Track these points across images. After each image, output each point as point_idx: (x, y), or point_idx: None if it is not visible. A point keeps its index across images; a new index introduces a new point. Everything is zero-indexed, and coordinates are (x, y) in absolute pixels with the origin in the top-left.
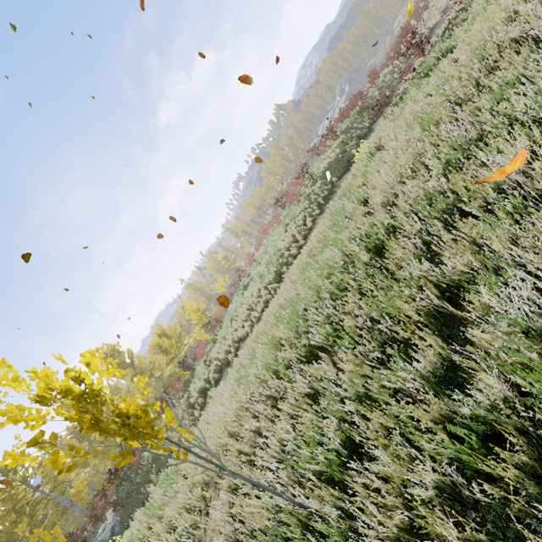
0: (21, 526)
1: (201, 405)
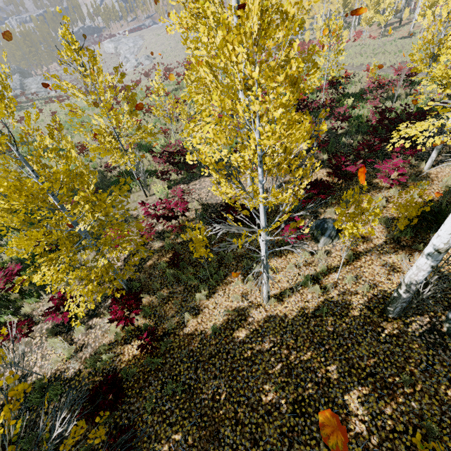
0: None
1: None
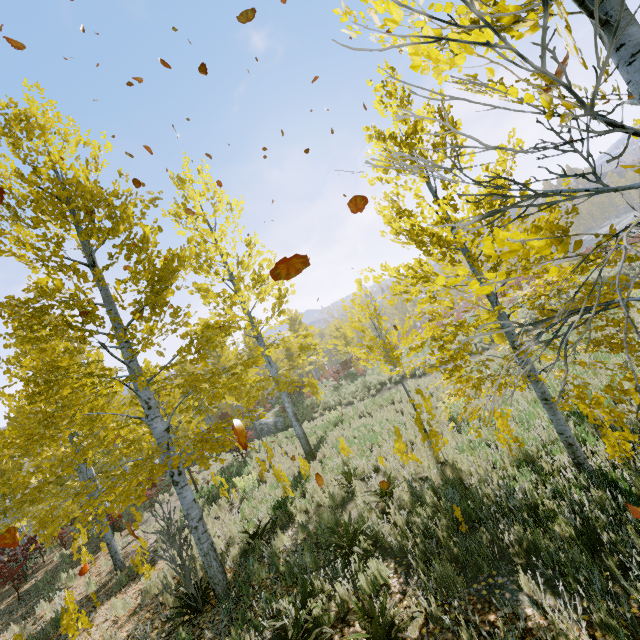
0: (206, 386)
1: (378, 389)
